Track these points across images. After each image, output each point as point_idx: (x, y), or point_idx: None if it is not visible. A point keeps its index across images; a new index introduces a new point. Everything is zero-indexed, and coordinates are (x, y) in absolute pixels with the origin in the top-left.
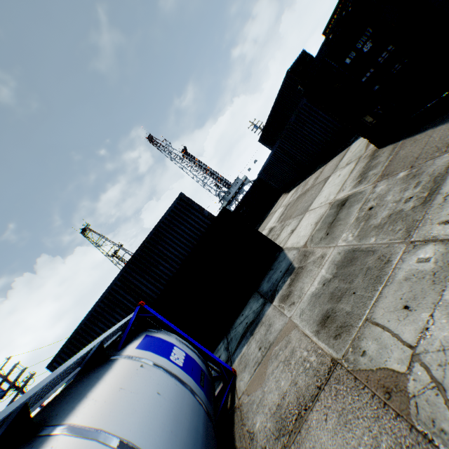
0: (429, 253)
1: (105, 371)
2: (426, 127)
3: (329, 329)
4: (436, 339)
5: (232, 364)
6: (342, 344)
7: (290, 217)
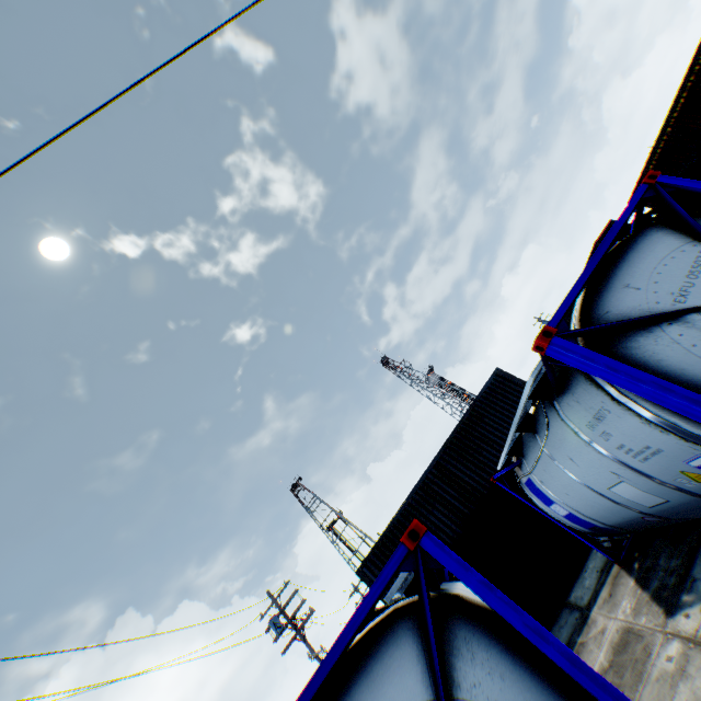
0: None
1: None
2: None
3: None
4: None
5: None
6: None
7: None
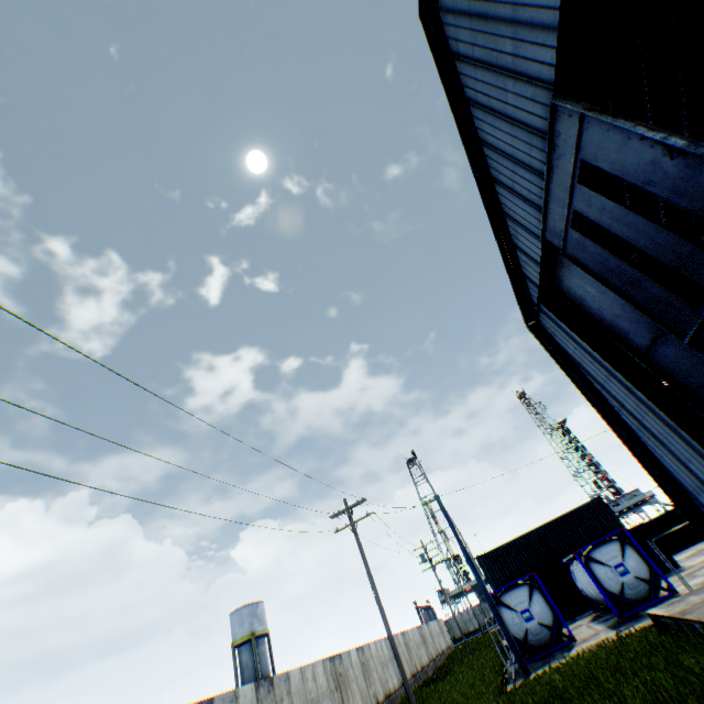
0: None
1: None
2: None
3: (686, 574)
4: None
5: None
6: (687, 575)
7: (694, 555)
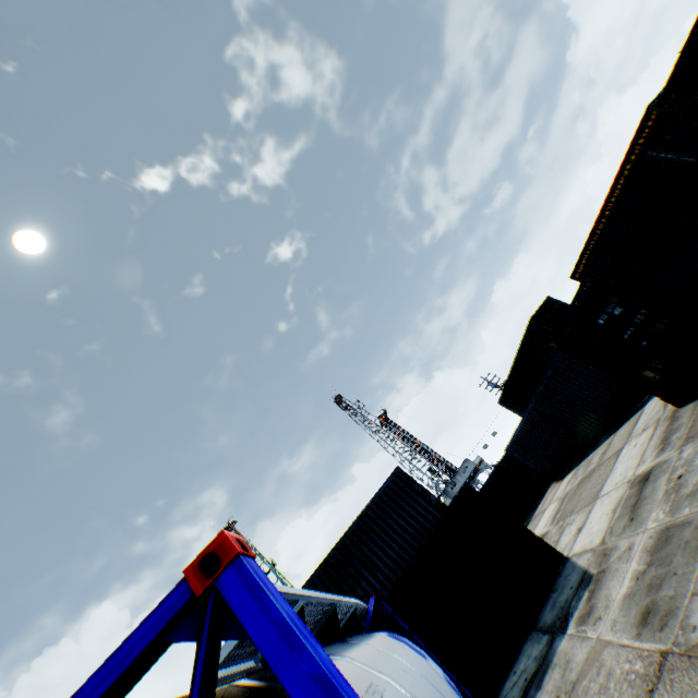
0: None
1: (368, 635)
2: None
3: (651, 623)
4: None
5: None
6: (668, 630)
7: (570, 511)
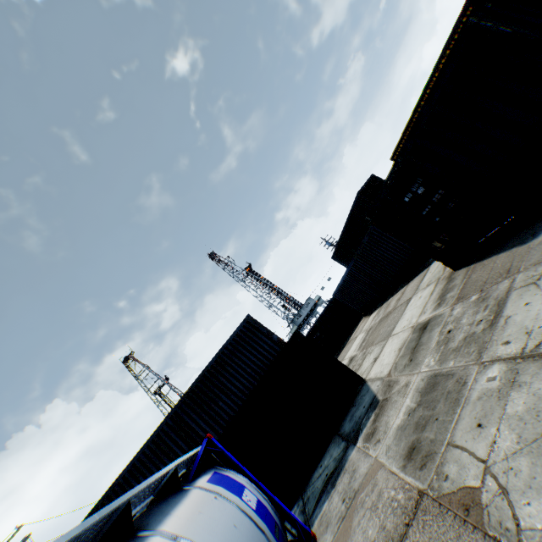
0: (495, 372)
1: (181, 496)
2: (491, 253)
3: (415, 460)
4: (501, 449)
5: (310, 527)
6: (427, 472)
7: (372, 343)
